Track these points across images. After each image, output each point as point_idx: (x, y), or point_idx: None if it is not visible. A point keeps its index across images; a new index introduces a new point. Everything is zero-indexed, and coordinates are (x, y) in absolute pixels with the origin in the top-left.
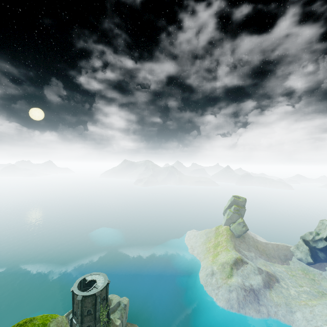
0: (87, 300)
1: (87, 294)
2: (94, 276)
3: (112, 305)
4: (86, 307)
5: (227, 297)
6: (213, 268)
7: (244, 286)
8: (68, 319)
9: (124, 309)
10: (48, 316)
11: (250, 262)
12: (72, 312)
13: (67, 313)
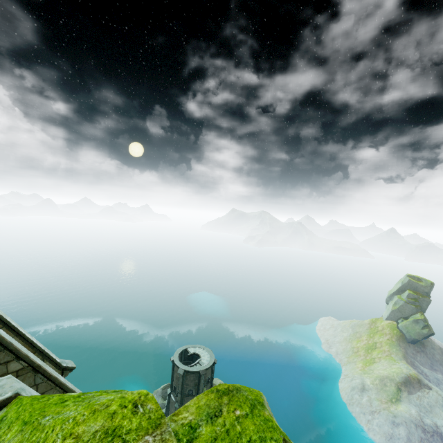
0: (189, 377)
1: (190, 369)
2: (198, 349)
3: None
4: (187, 385)
5: (388, 432)
6: (365, 381)
7: (422, 423)
8: (164, 393)
9: None
10: (251, 390)
11: (436, 388)
12: (170, 386)
13: (164, 386)
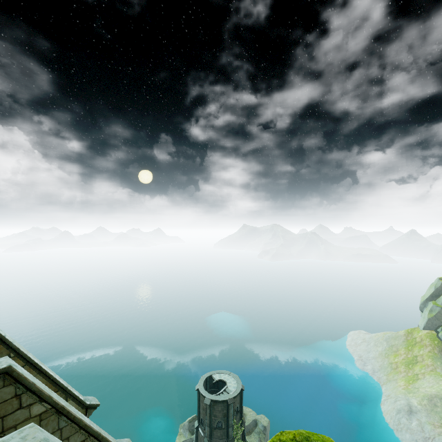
0: (216, 407)
1: (217, 398)
2: (223, 375)
3: (246, 422)
4: (215, 416)
5: None
6: (411, 401)
7: None
8: (191, 426)
9: (264, 434)
10: (320, 437)
11: None
12: (197, 418)
13: (190, 419)
